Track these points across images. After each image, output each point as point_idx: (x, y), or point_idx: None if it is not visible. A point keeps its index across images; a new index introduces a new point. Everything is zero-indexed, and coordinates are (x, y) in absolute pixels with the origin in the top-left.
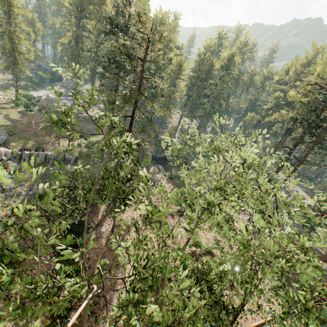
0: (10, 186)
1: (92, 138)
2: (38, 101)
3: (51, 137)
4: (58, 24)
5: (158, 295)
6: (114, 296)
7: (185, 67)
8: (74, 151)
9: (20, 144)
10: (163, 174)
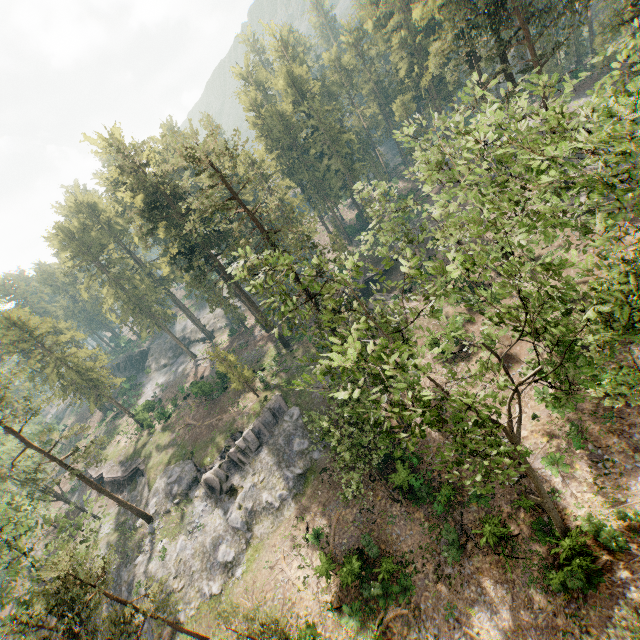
0: (263, 501)
1: (265, 363)
2: (159, 402)
3: (228, 412)
4: (84, 294)
5: (580, 406)
6: (532, 463)
7: (260, 157)
8: (271, 393)
9: (213, 453)
10: (393, 299)
